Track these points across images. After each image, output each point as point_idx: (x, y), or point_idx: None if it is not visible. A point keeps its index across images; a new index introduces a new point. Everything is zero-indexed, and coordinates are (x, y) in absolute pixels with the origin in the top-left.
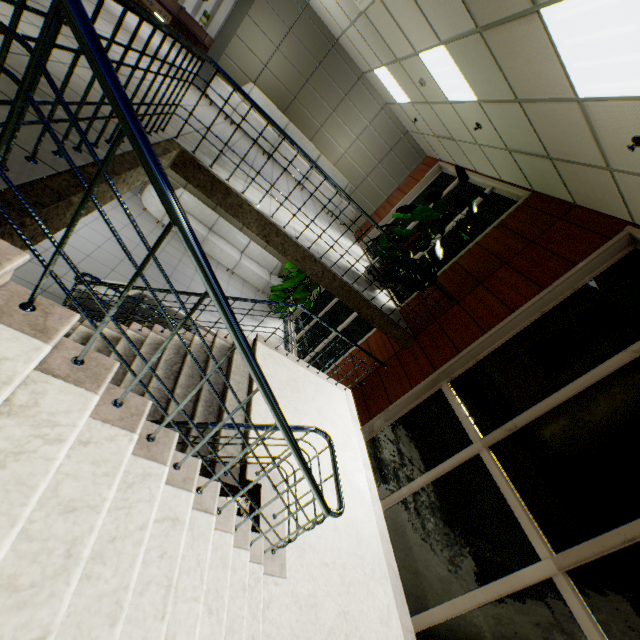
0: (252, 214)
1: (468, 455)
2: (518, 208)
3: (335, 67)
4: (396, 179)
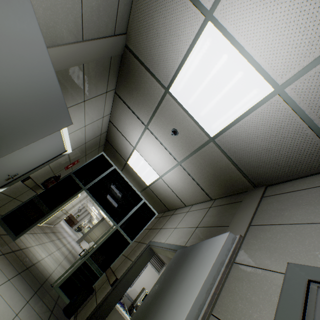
0: None
1: None
2: None
3: None
4: None
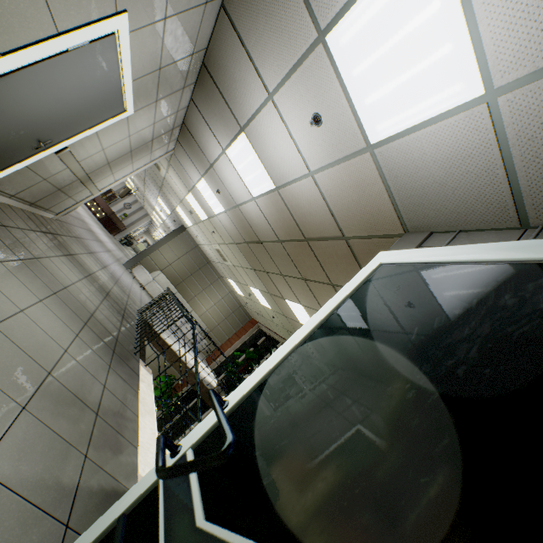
0: (168, 350)
1: None
2: None
3: (208, 271)
4: (235, 328)
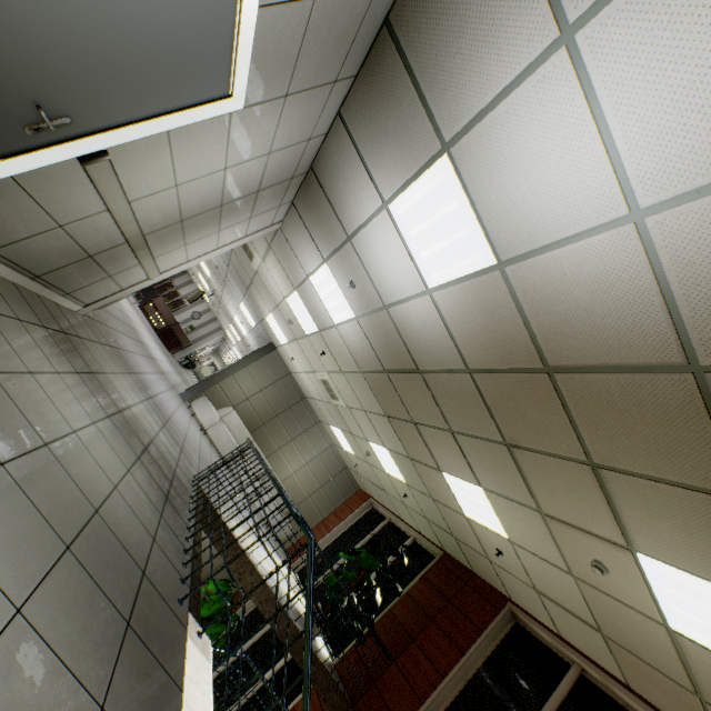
0: (237, 551)
1: None
2: (436, 564)
3: (301, 412)
4: (333, 503)
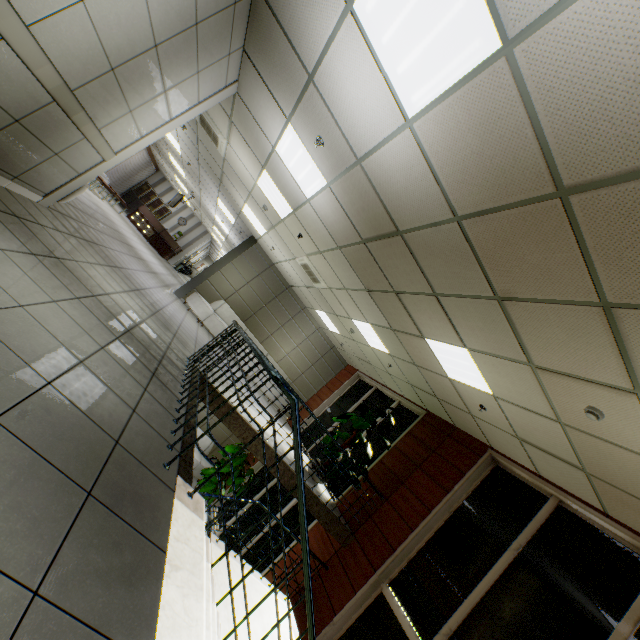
0: (238, 420)
1: None
2: (420, 421)
3: (287, 300)
4: (325, 378)
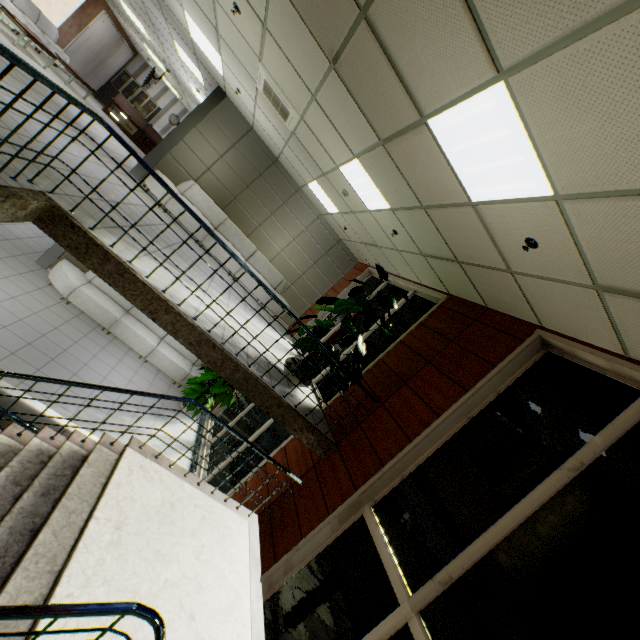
0: (137, 285)
1: (393, 626)
2: (437, 309)
3: (275, 179)
4: (331, 279)
